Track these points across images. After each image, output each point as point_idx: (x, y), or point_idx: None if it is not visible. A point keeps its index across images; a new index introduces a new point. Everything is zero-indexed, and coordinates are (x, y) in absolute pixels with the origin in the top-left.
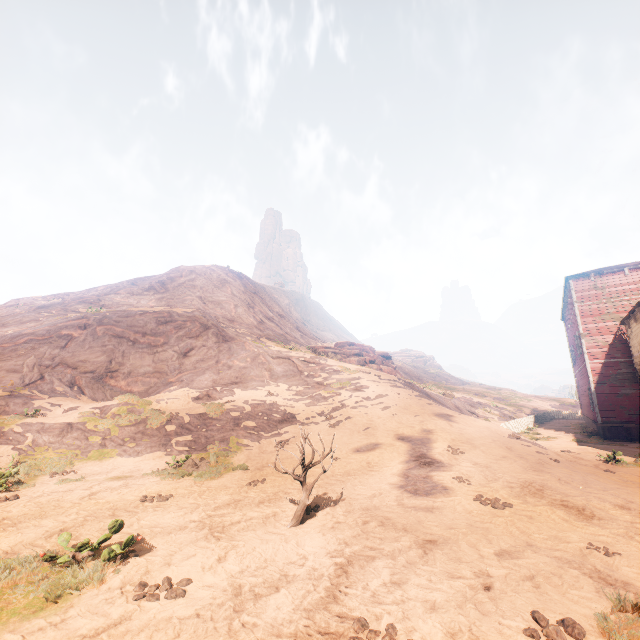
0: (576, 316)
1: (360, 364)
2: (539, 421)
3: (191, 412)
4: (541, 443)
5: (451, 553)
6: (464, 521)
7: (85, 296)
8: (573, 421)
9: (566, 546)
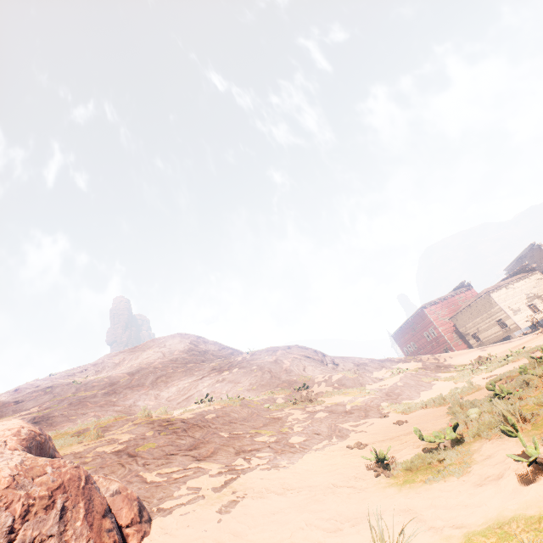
0: (432, 321)
1: None
2: None
3: (419, 365)
4: None
5: None
6: None
7: (151, 360)
8: None
9: None
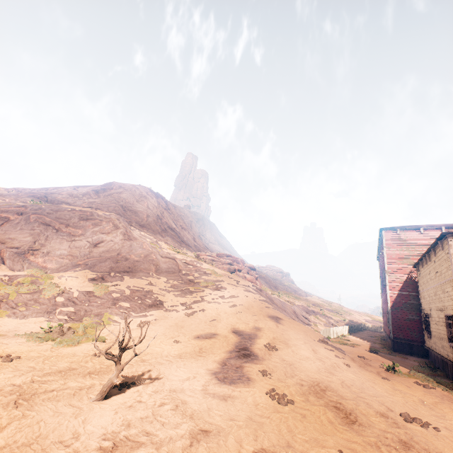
0: (384, 257)
1: (230, 271)
2: (353, 330)
3: (81, 289)
4: (347, 348)
5: (214, 447)
6: (247, 413)
7: (35, 192)
8: (377, 333)
9: (319, 451)
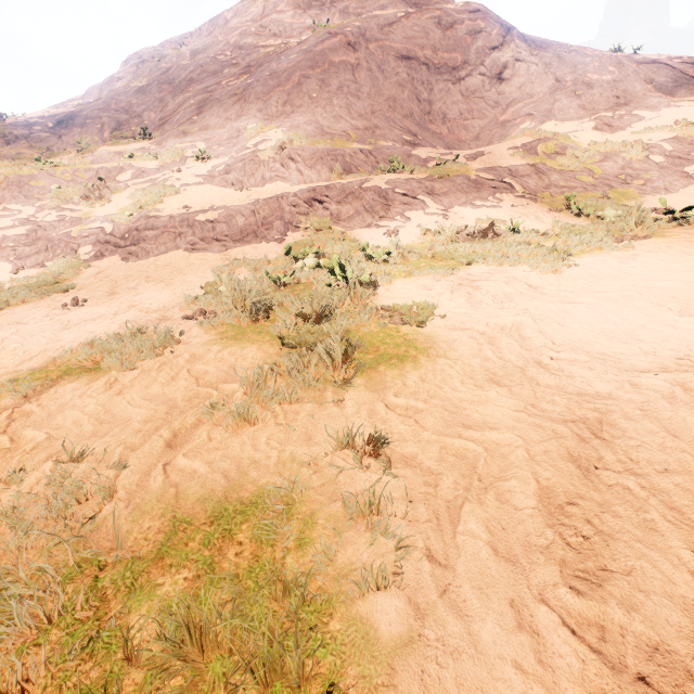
0: None
1: None
2: None
3: (653, 139)
4: None
5: None
6: None
7: (236, 25)
8: None
9: None
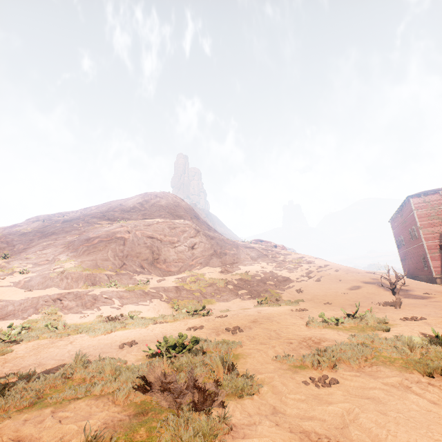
0: (415, 217)
1: None
2: None
3: (233, 278)
4: None
5: None
6: None
7: (92, 213)
8: None
9: None
